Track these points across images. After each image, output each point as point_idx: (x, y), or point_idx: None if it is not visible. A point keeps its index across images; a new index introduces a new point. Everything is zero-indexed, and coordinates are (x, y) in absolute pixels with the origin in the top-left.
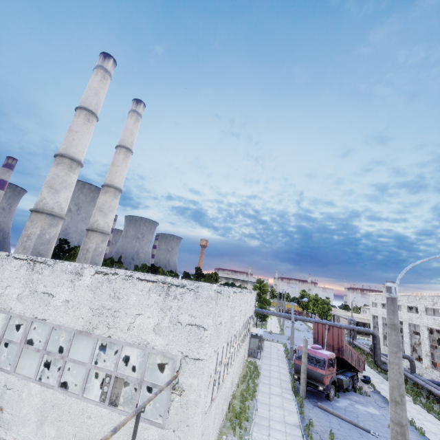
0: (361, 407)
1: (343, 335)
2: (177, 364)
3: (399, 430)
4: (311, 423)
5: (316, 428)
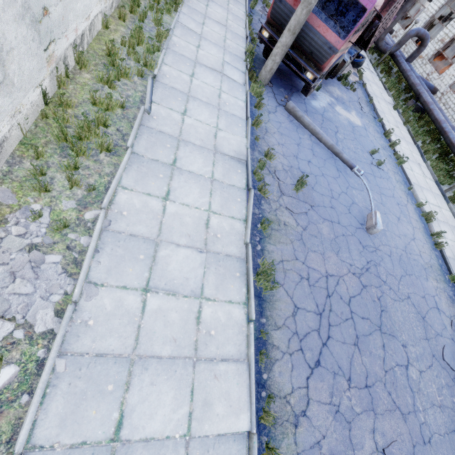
0: (343, 111)
1: None
2: None
3: None
4: (270, 155)
5: (275, 163)
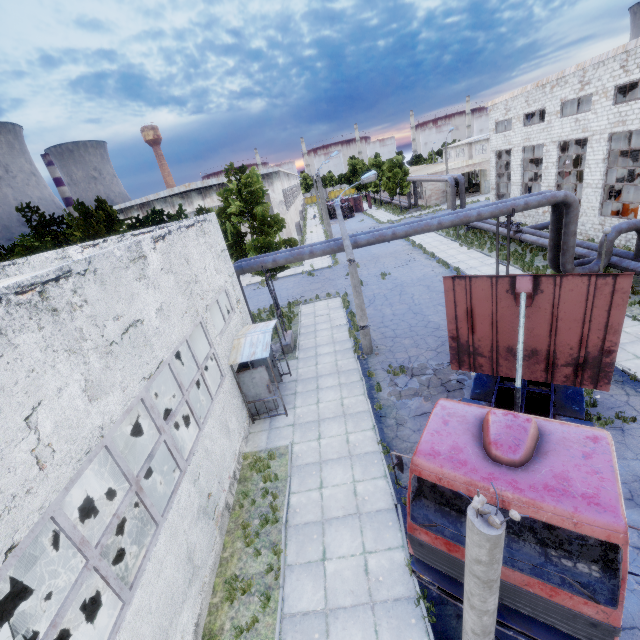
0: None
1: (626, 304)
2: None
3: None
4: None
5: None
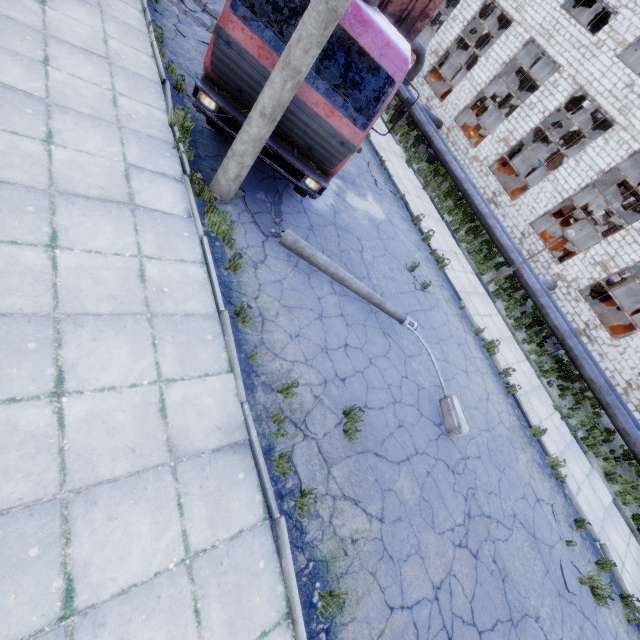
0: (358, 201)
1: None
2: None
3: None
4: (290, 395)
5: (299, 392)
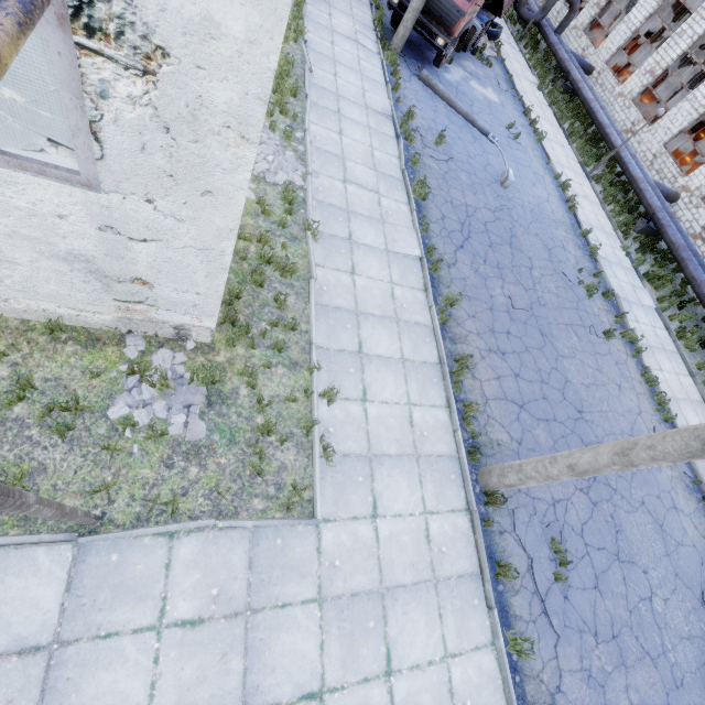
0: (478, 87)
1: None
2: None
3: None
4: (412, 113)
5: (416, 123)
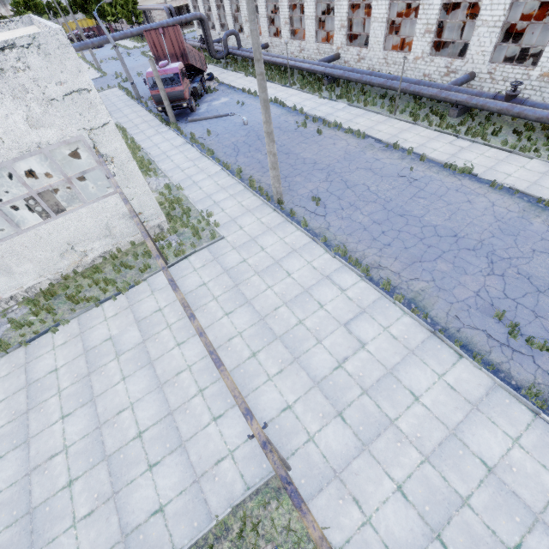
0: (217, 102)
1: (181, 34)
2: (89, 143)
3: (261, 78)
4: (193, 135)
5: (197, 136)
